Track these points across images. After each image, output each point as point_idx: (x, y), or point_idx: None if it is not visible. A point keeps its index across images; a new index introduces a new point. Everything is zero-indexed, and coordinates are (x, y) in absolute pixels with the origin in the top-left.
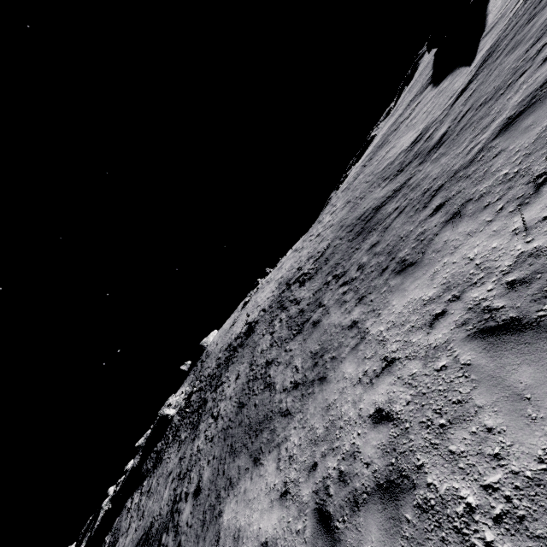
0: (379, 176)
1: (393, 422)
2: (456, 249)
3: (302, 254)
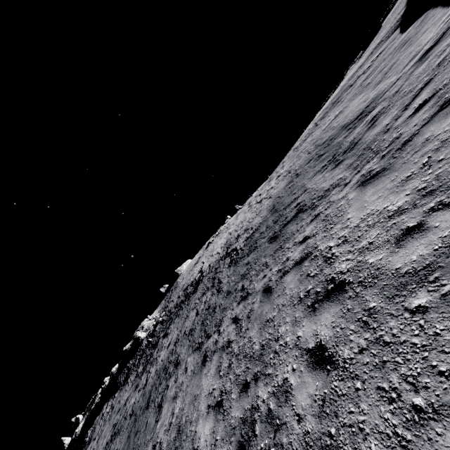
0: (318, 151)
1: None
2: None
3: (247, 217)
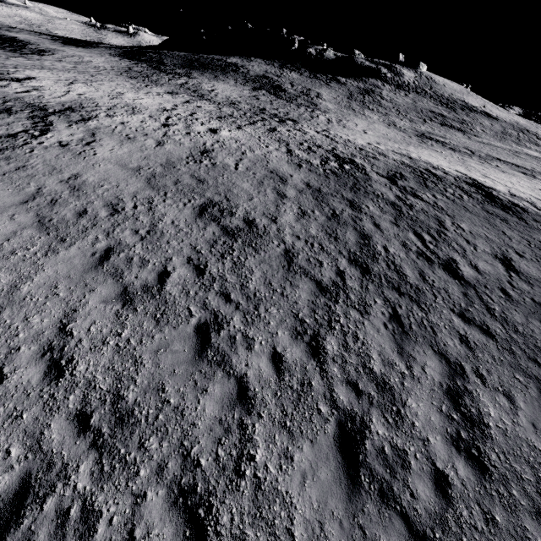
0: None
1: None
2: None
3: (539, 131)
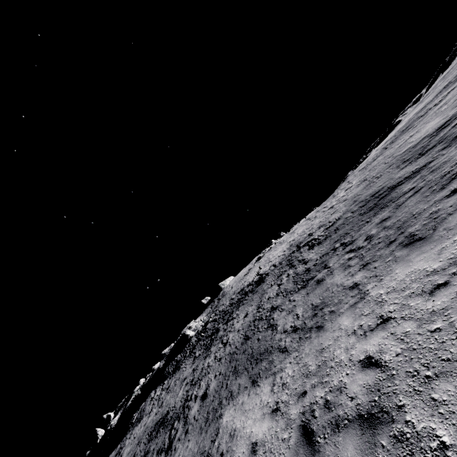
0: (398, 158)
1: (381, 368)
2: None
3: (315, 222)
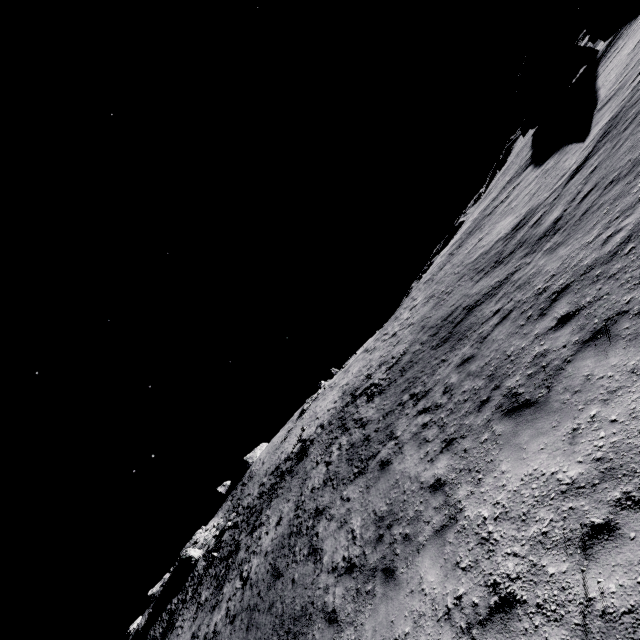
0: (470, 267)
1: None
2: (613, 394)
3: (374, 357)
